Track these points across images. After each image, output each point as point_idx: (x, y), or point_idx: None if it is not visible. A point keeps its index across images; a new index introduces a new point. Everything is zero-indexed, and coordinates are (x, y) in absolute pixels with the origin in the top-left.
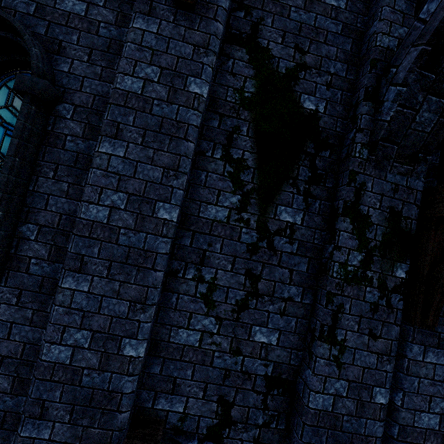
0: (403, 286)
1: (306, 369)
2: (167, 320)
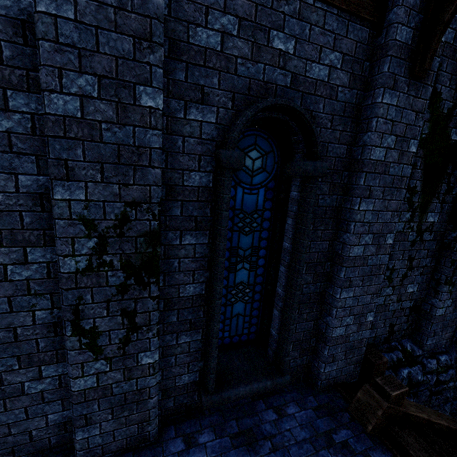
0: None
1: (432, 299)
2: None
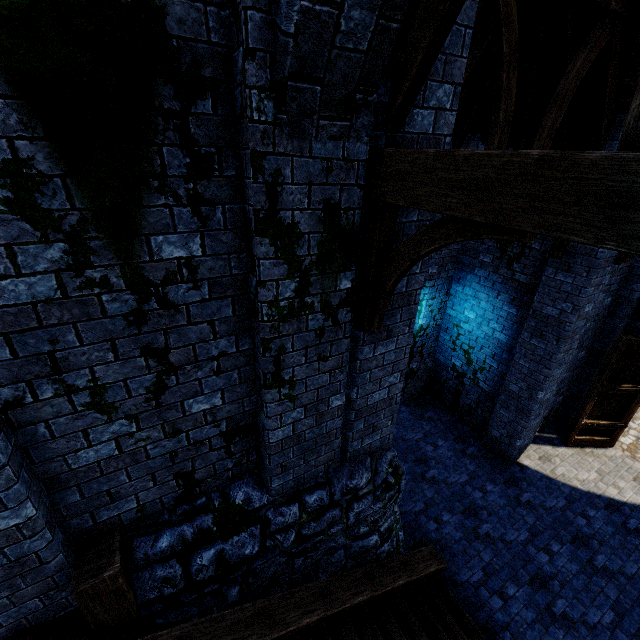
0: (350, 297)
1: (261, 413)
2: (51, 454)
